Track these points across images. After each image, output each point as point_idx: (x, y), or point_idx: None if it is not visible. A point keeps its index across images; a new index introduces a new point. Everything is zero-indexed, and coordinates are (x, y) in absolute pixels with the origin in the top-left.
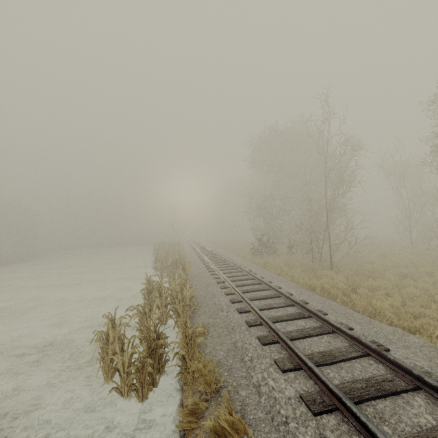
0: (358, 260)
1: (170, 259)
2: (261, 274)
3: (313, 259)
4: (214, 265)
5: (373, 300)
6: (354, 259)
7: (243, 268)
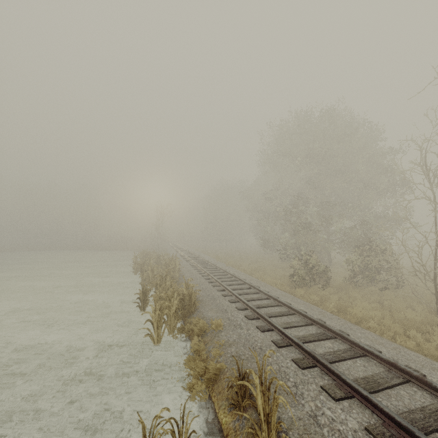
0: None
1: (175, 299)
2: (426, 371)
3: None
4: (279, 326)
5: None
6: None
7: (368, 348)
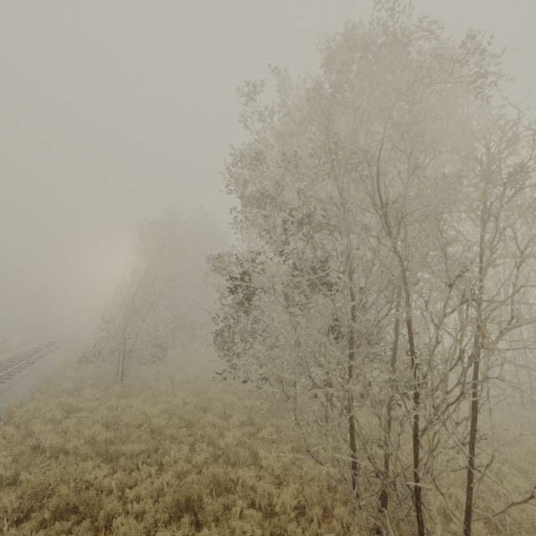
0: (165, 374)
1: None
2: None
3: (117, 371)
4: None
5: (29, 425)
6: (164, 372)
7: None
